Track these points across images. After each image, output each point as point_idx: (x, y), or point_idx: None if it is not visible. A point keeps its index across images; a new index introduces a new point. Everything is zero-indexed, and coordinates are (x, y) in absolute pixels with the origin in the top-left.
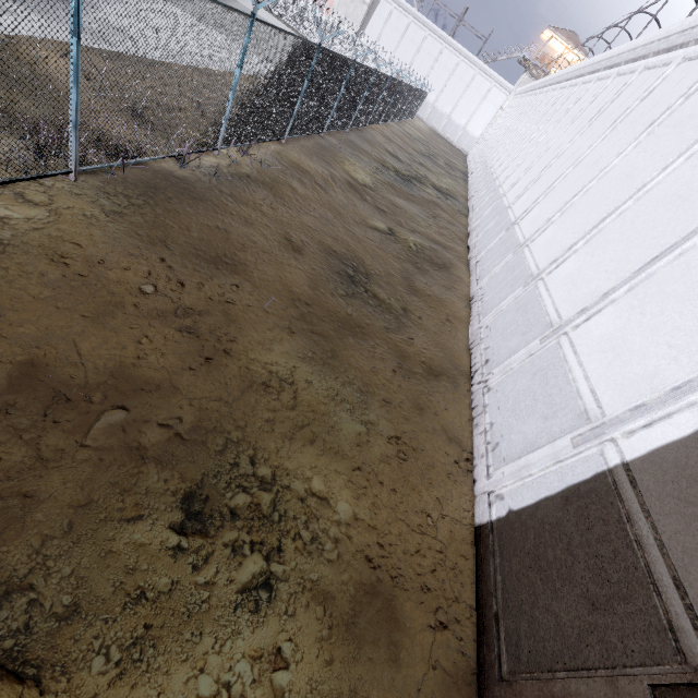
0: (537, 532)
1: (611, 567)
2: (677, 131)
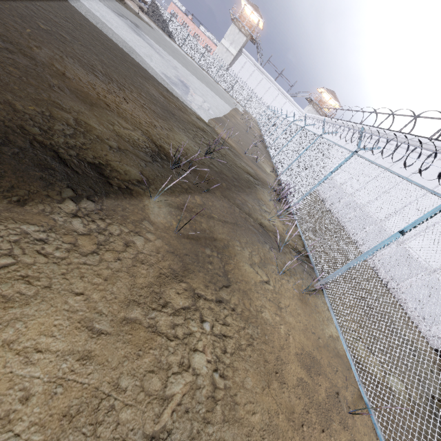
0: None
1: None
2: None
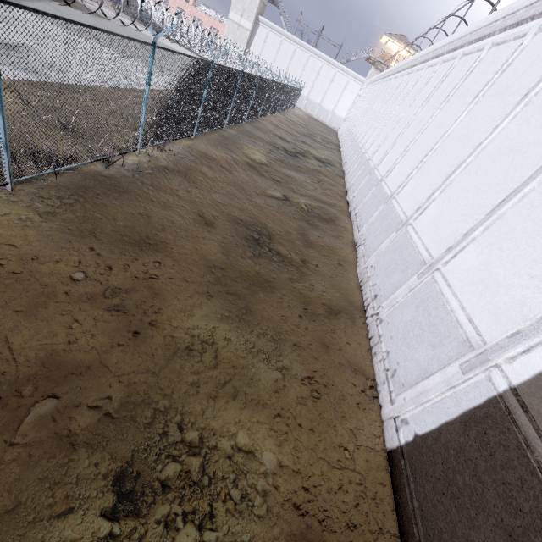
0: (443, 457)
1: (520, 496)
2: (499, 98)
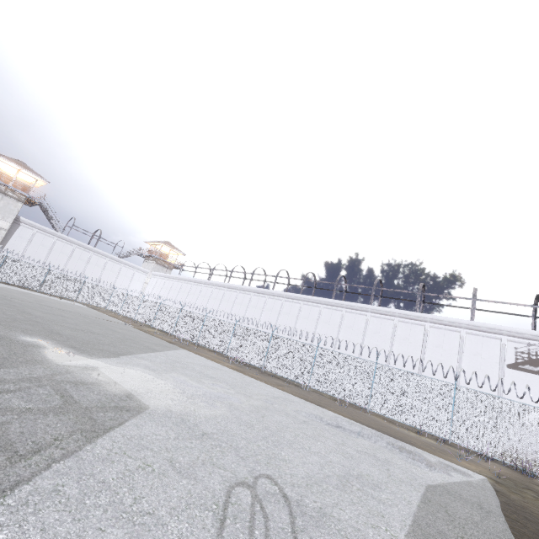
0: None
1: None
2: (442, 349)
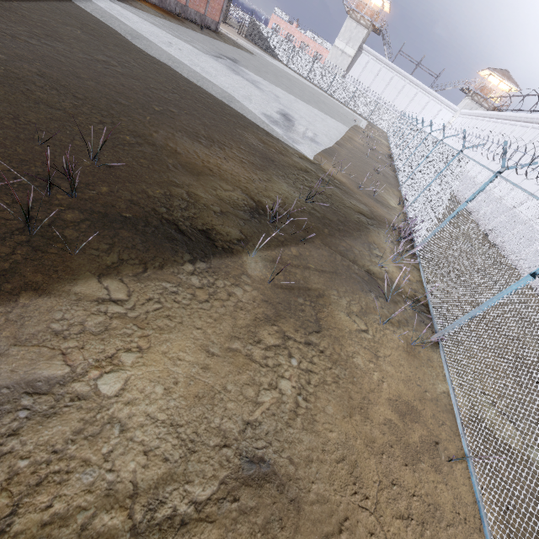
0: None
1: None
2: None
